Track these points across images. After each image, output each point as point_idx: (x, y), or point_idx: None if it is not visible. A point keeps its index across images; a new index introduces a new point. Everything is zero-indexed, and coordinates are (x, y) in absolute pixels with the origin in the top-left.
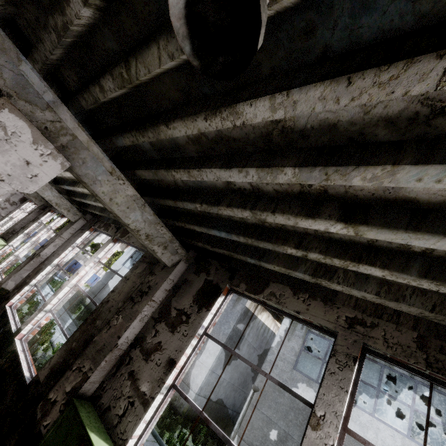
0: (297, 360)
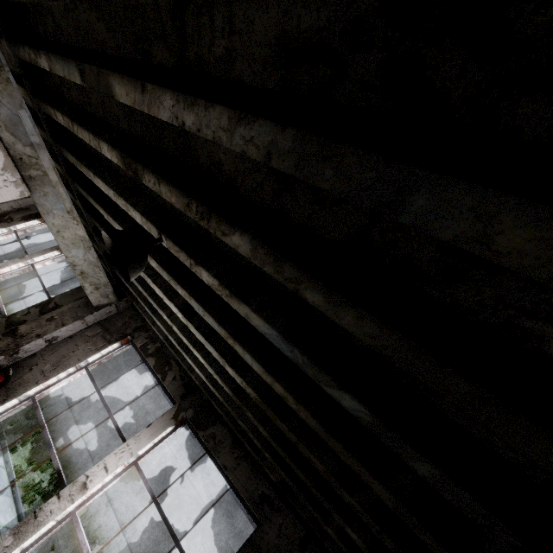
0: None
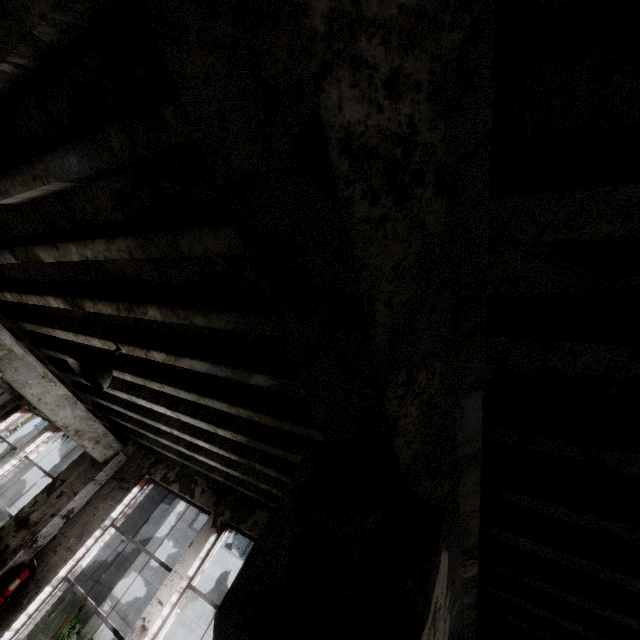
0: (196, 518)
